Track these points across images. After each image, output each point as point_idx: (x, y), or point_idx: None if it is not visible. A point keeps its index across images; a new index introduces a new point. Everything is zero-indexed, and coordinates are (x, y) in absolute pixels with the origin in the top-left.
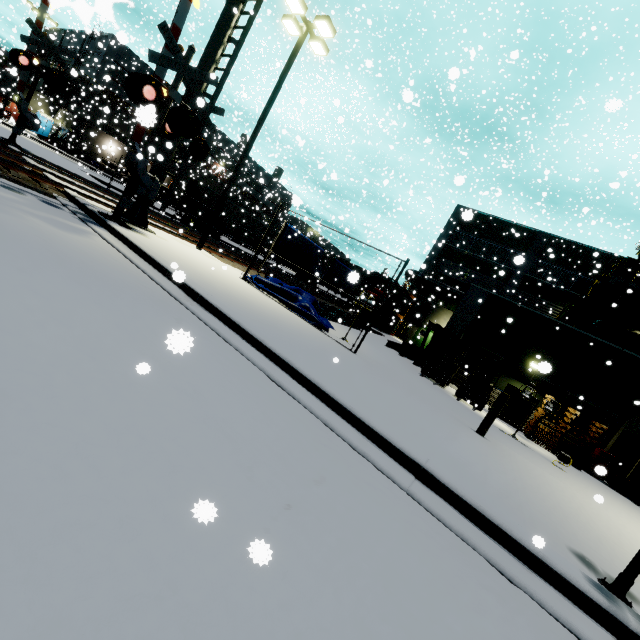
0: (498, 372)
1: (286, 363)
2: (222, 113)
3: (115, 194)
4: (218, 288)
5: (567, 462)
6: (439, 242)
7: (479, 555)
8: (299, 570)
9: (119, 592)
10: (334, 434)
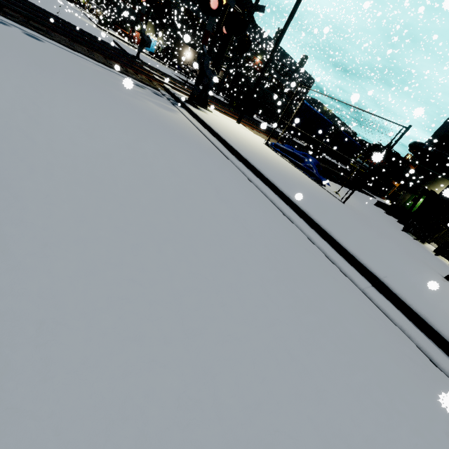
0: None
1: (287, 198)
2: (263, 10)
3: (189, 87)
4: (248, 148)
5: None
6: None
7: (412, 342)
8: (277, 297)
9: (191, 270)
10: (314, 245)
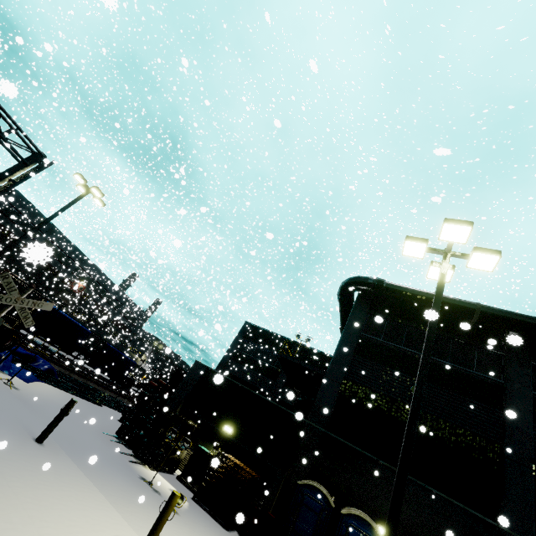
0: (203, 439)
1: None
2: None
3: None
4: None
5: (181, 502)
6: (231, 347)
7: None
8: None
9: None
10: None
